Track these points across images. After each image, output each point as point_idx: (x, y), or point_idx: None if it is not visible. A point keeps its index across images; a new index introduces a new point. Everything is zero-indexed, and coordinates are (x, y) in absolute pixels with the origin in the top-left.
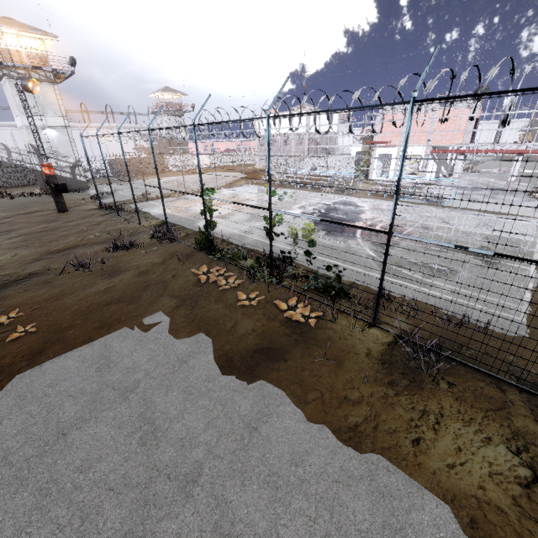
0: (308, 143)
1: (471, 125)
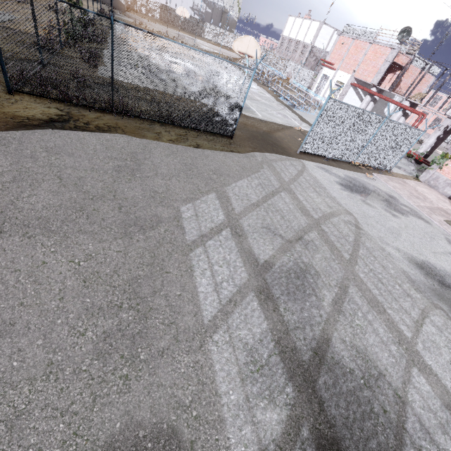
0: (307, 55)
1: (384, 66)
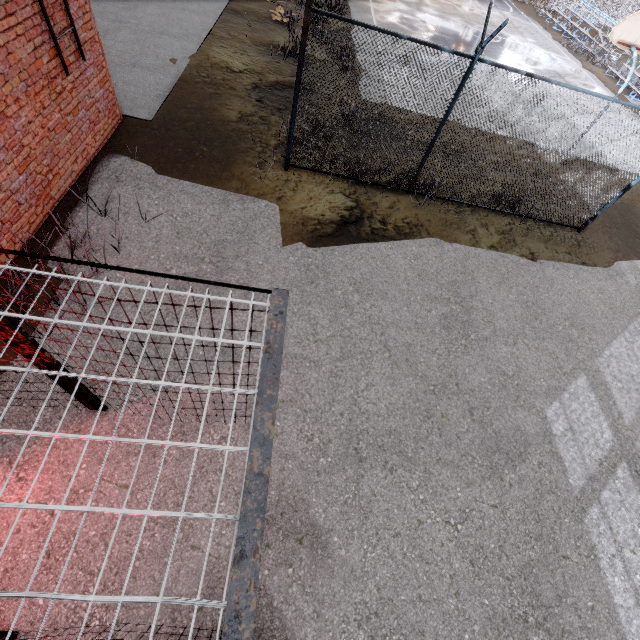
0: None
1: None
